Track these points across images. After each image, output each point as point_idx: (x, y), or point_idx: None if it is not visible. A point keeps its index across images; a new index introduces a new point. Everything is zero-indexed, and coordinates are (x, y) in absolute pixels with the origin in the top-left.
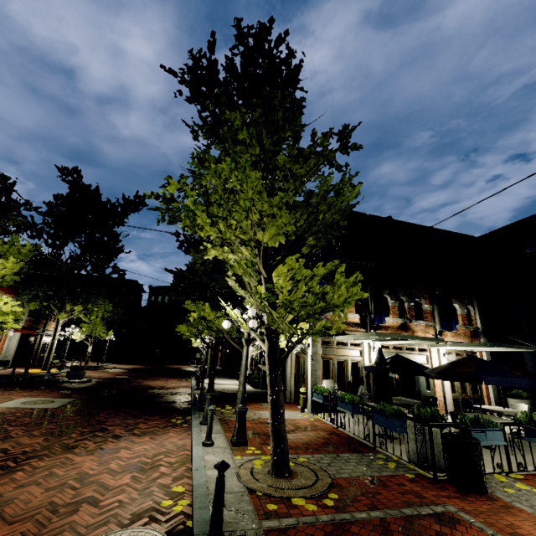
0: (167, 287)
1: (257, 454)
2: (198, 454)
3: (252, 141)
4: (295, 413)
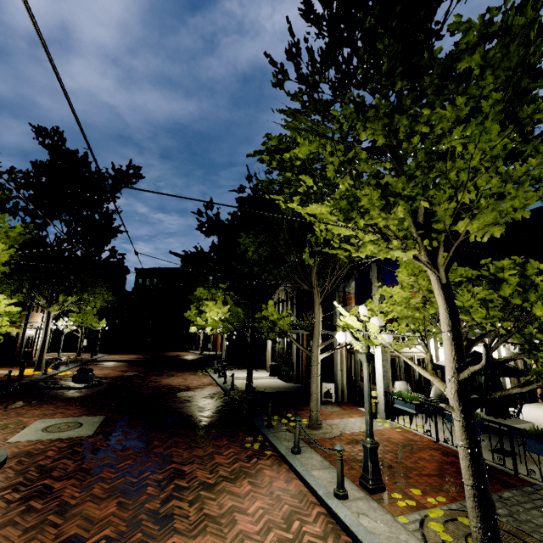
0: (155, 269)
1: (411, 506)
2: (350, 518)
3: (484, 73)
4: None
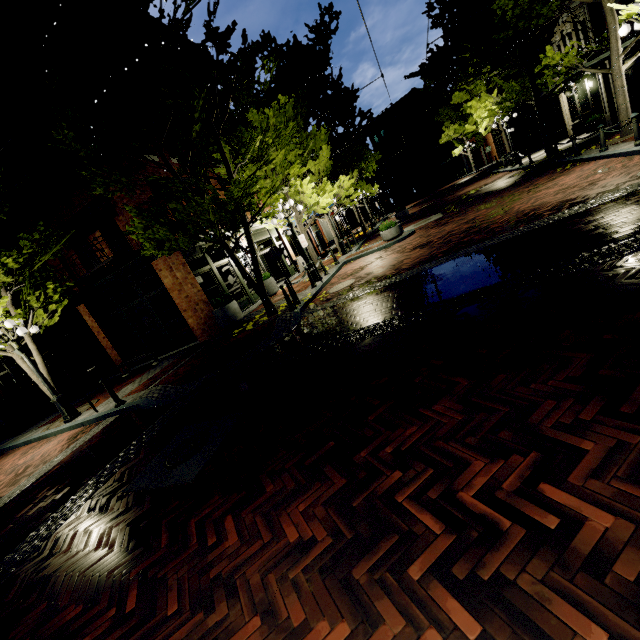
0: (383, 115)
1: None
2: None
3: None
4: None
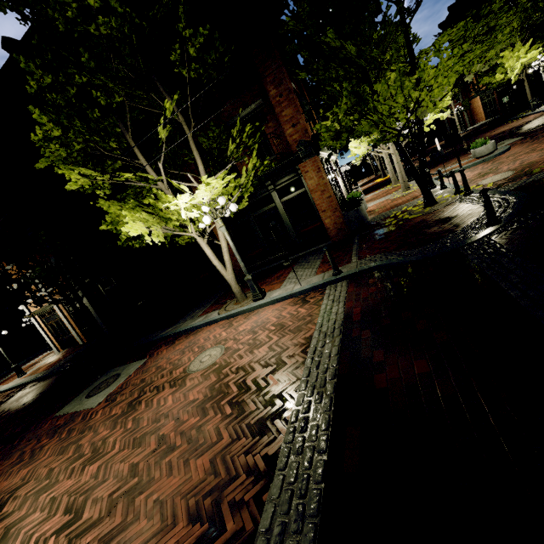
0: None
1: None
2: None
3: None
4: None
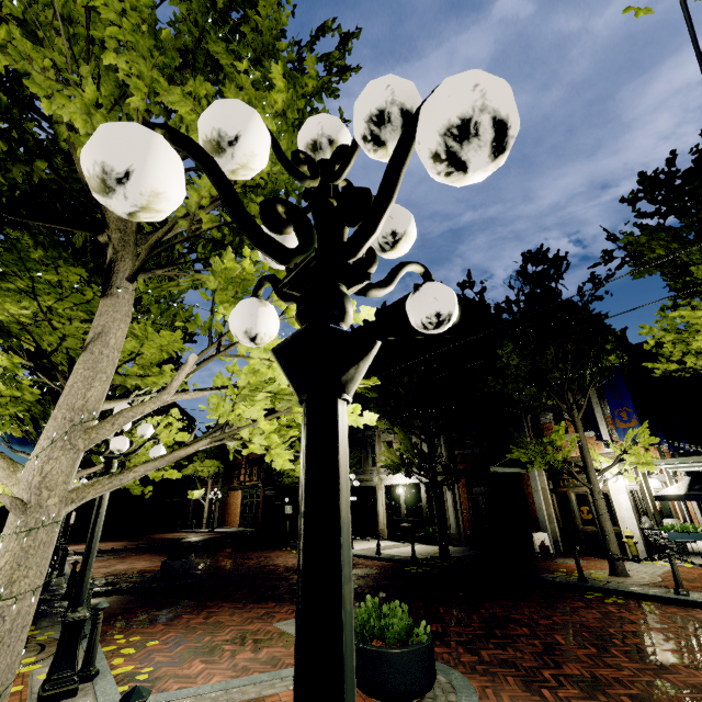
0: None
1: None
2: None
3: None
4: (636, 564)
